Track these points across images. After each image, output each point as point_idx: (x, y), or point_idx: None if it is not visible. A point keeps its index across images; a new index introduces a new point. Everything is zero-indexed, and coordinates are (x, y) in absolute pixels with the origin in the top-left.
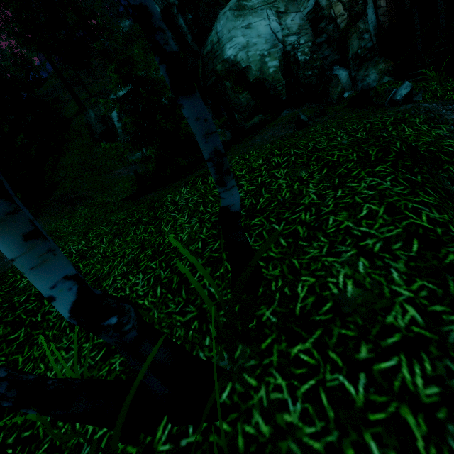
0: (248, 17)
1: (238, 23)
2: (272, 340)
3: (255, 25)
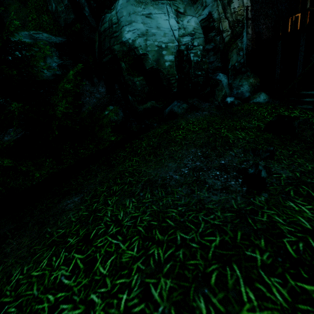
0: (149, 6)
1: (139, 9)
2: None
3: (155, 16)
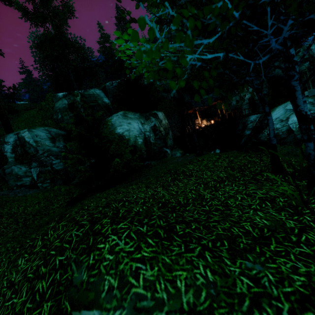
0: (129, 120)
1: (125, 121)
2: None
3: (132, 124)
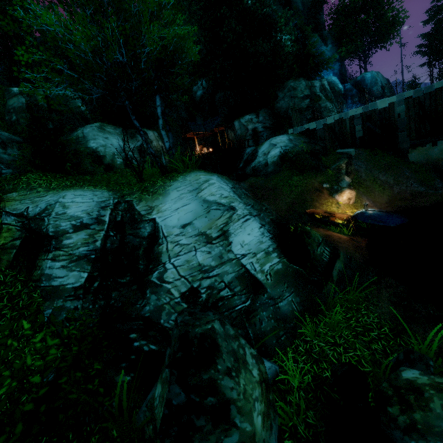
0: (107, 134)
1: (101, 134)
2: None
3: (110, 139)
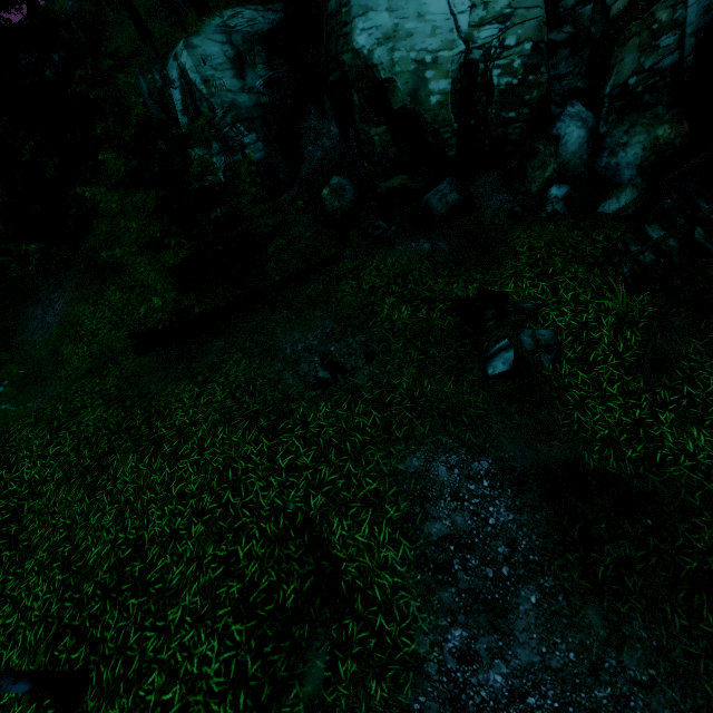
0: None
1: None
2: None
3: None
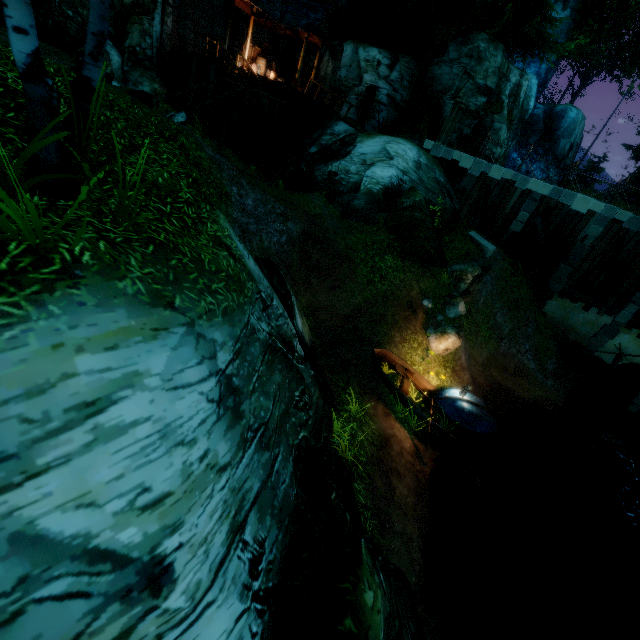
0: None
1: None
2: (111, 187)
3: None
